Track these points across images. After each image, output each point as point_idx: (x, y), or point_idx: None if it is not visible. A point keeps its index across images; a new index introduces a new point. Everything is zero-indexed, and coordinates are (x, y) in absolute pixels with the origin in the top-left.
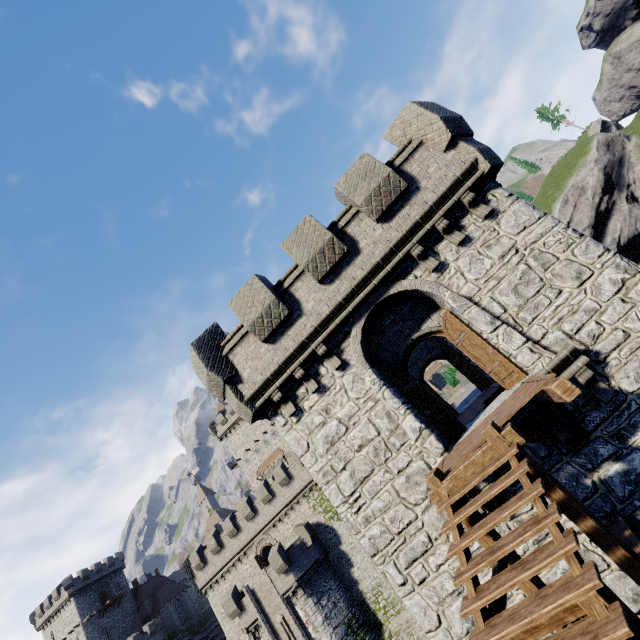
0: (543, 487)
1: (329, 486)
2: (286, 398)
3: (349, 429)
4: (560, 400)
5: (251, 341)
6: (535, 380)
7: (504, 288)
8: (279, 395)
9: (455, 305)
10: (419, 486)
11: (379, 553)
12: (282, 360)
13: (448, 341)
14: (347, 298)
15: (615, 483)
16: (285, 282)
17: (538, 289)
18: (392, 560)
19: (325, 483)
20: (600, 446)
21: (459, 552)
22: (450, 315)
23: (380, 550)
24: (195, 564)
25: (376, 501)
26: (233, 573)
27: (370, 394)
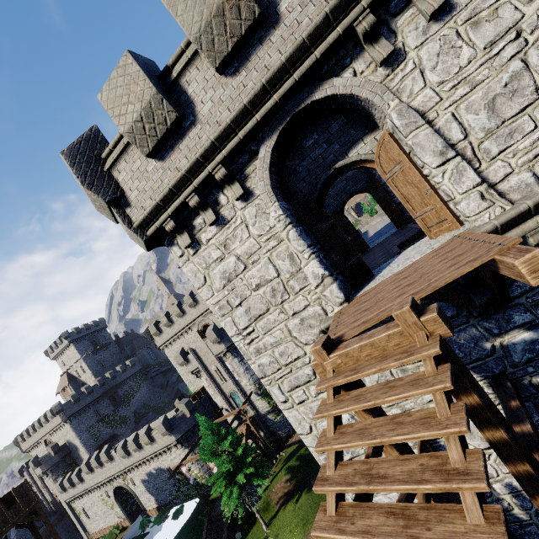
0: (468, 424)
1: (224, 319)
2: (181, 228)
3: (248, 267)
4: (515, 277)
5: (136, 155)
6: (479, 239)
7: (476, 100)
8: (172, 224)
9: (400, 122)
10: (312, 329)
11: (266, 377)
12: (172, 183)
13: (377, 174)
14: (255, 100)
15: (516, 350)
16: (174, 69)
17: (525, 105)
18: (277, 384)
19: (221, 316)
20: (517, 314)
21: (329, 451)
22: (389, 138)
23: (267, 375)
24: (153, 332)
25: (268, 337)
26: (182, 339)
27: (274, 232)
